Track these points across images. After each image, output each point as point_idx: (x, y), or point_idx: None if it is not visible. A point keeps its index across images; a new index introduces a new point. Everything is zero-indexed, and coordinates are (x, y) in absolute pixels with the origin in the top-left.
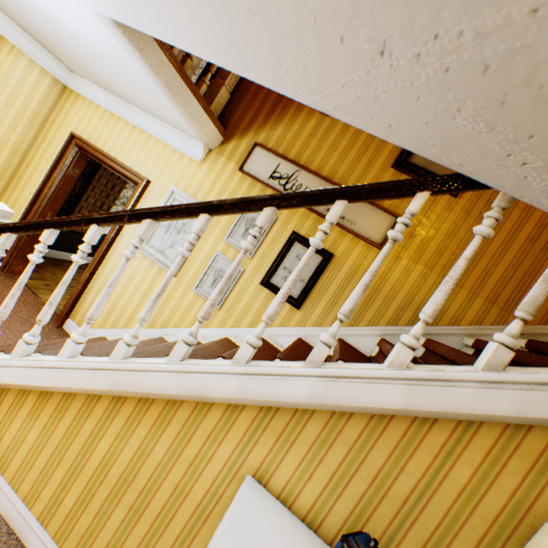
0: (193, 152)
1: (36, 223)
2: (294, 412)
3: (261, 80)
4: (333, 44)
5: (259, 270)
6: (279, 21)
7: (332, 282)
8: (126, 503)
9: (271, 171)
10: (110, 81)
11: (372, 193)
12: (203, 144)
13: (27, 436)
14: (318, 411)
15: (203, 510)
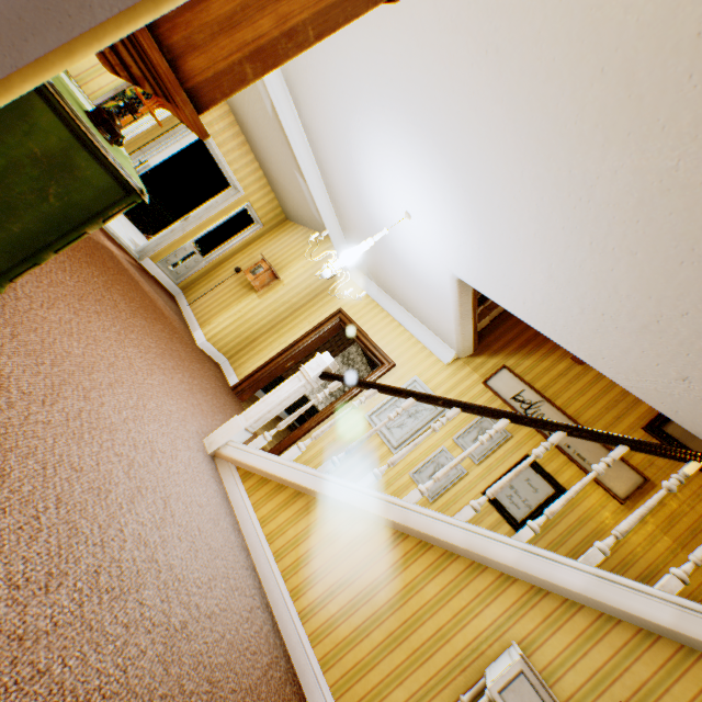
0: (443, 355)
1: (365, 382)
2: (563, 600)
3: (574, 352)
4: (649, 363)
5: (482, 478)
6: (615, 341)
7: (561, 520)
8: (386, 628)
9: (514, 393)
10: (398, 288)
11: (651, 449)
12: (455, 351)
13: (309, 537)
14: (586, 607)
15: (460, 660)
